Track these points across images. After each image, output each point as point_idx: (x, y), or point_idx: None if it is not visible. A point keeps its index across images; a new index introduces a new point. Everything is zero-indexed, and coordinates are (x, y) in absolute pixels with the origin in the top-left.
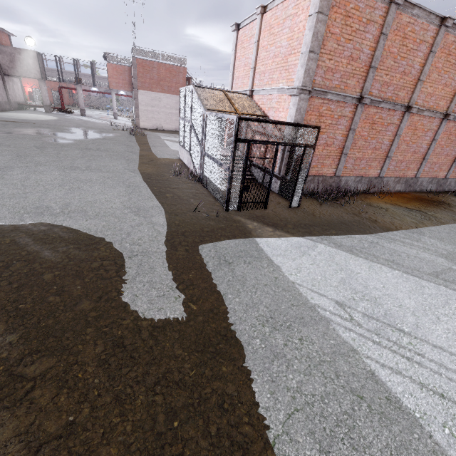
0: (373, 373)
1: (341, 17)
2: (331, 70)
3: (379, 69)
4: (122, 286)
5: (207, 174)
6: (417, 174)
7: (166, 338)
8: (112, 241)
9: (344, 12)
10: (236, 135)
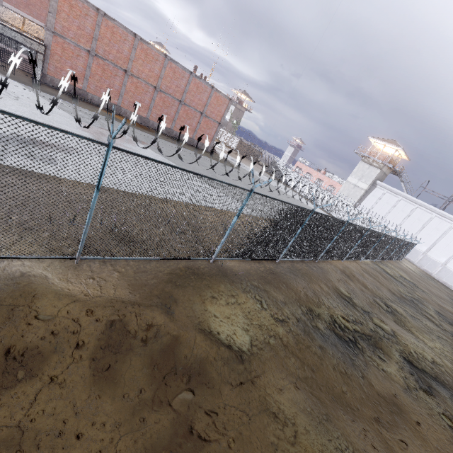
0: None
1: (68, 5)
2: (67, 28)
3: (100, 42)
4: None
5: None
6: (147, 116)
7: None
8: None
9: (70, 4)
10: None
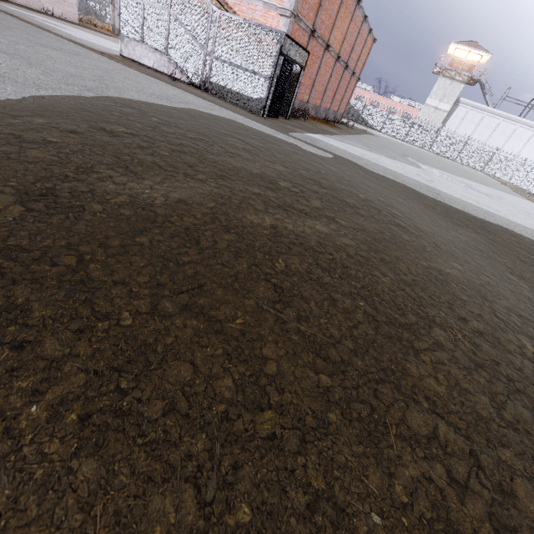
0: (387, 168)
1: None
2: (305, 1)
3: (322, 8)
4: (300, 145)
5: (221, 82)
6: (321, 103)
7: (339, 160)
8: (253, 125)
9: None
10: (281, 48)
